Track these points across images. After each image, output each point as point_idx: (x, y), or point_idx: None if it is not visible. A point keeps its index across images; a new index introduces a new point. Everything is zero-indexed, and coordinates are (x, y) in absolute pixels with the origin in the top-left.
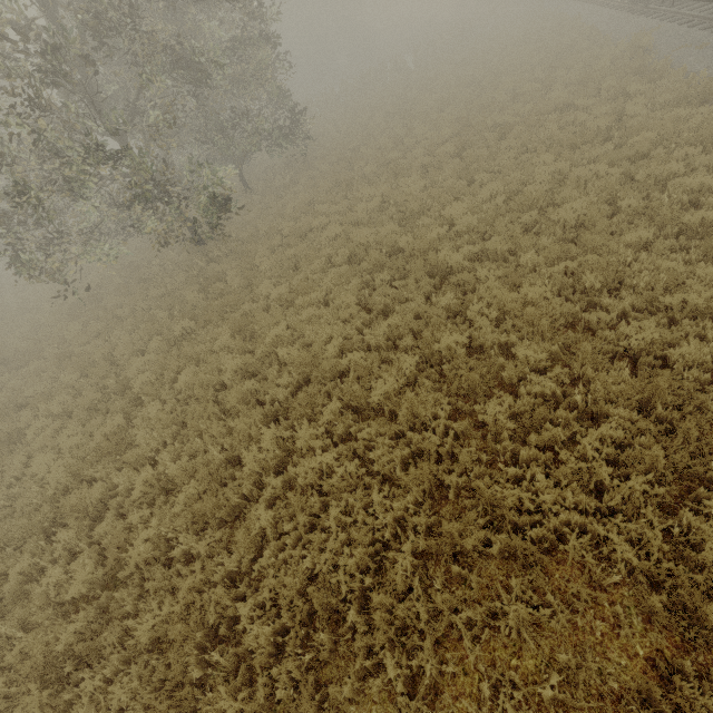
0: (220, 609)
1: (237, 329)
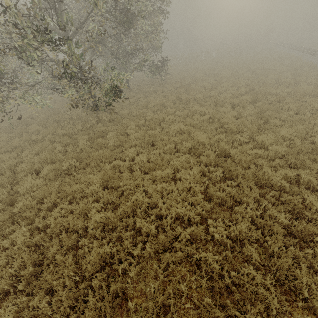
0: None
1: (107, 179)
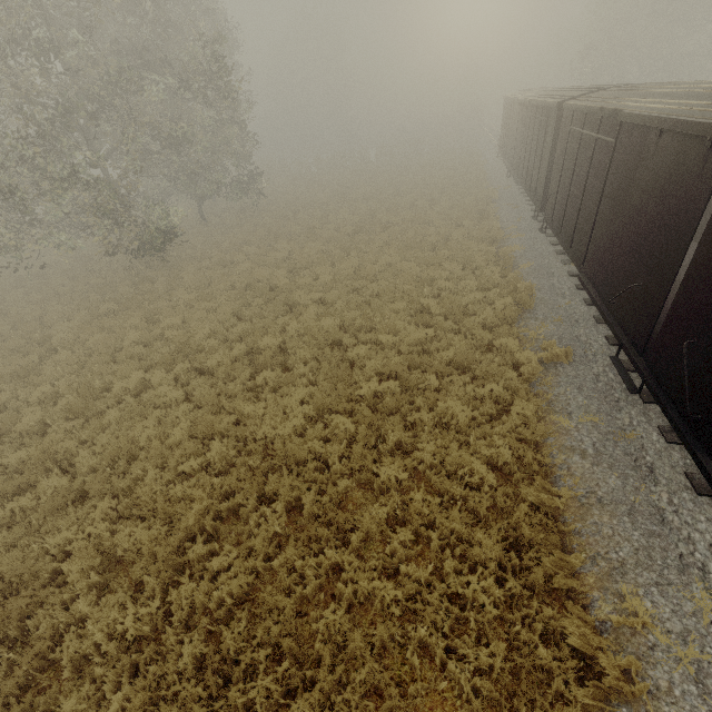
0: (68, 454)
1: (148, 316)
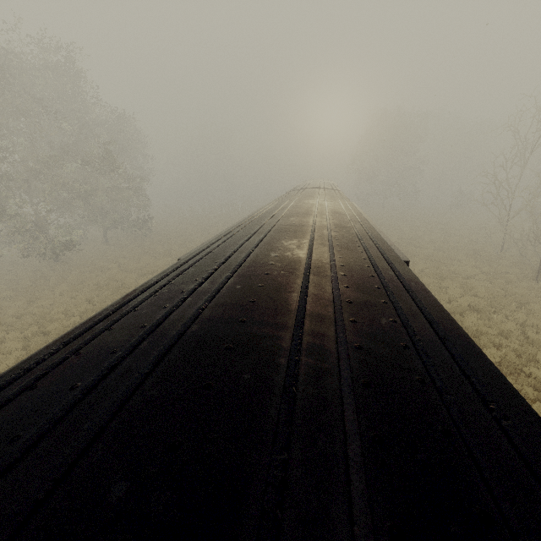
0: None
1: (31, 300)
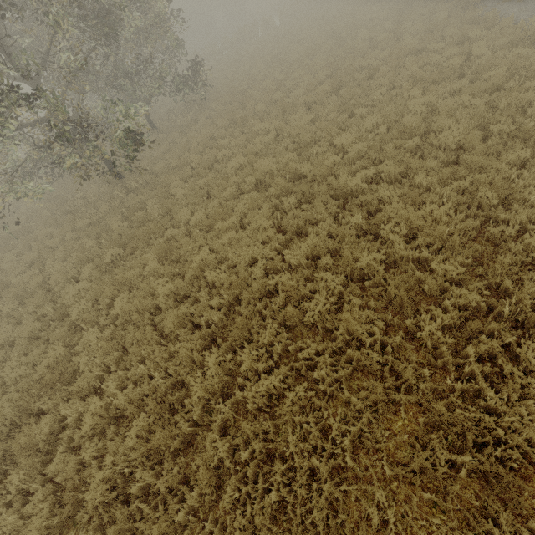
0: None
1: (163, 254)
